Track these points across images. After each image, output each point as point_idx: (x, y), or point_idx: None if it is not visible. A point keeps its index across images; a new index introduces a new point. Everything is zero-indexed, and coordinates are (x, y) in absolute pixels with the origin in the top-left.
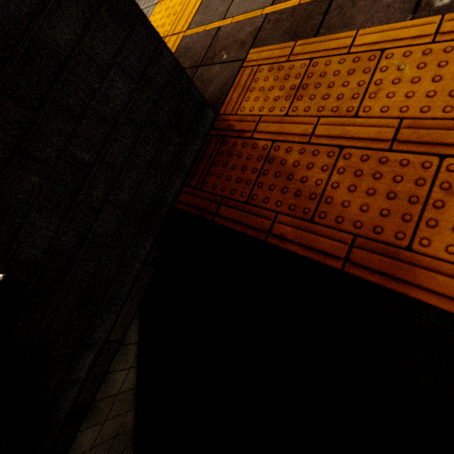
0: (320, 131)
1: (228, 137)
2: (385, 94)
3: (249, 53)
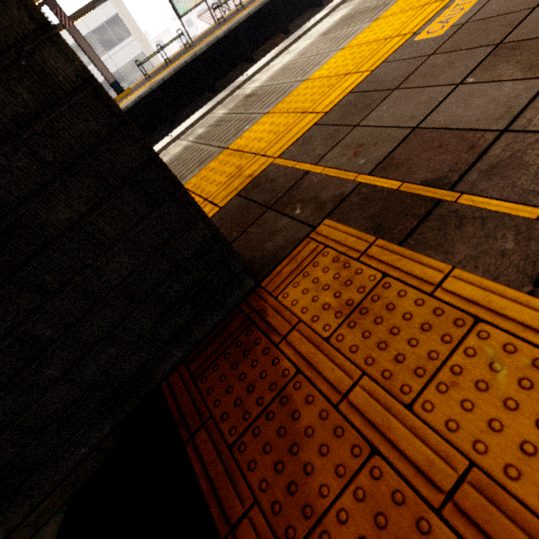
0: (357, 399)
1: (255, 325)
2: (460, 398)
3: (322, 223)
